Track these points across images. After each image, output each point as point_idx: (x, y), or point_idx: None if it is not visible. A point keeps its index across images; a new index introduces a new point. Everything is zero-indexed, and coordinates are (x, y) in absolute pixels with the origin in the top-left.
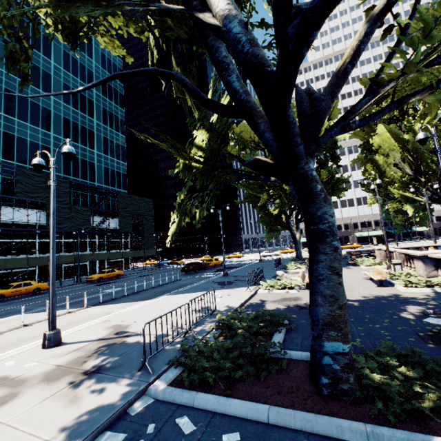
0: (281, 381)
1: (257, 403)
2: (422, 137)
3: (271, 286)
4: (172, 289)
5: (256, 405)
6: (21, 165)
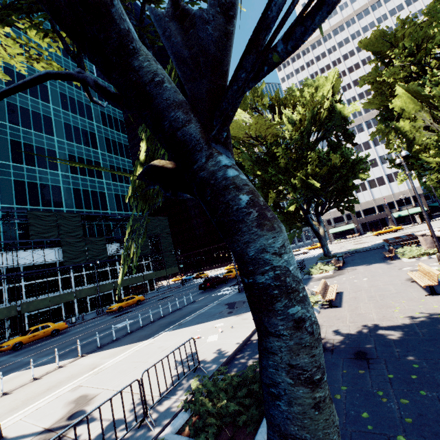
0: None
1: None
2: None
3: None
4: (179, 319)
5: None
6: (34, 207)
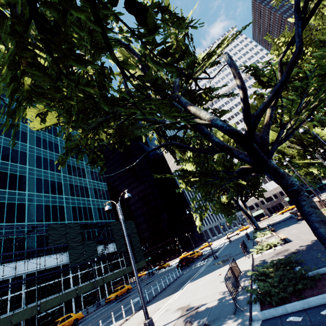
0: (325, 284)
1: (324, 294)
2: (302, 131)
3: (260, 250)
4: (186, 280)
5: (324, 294)
6: (47, 223)
